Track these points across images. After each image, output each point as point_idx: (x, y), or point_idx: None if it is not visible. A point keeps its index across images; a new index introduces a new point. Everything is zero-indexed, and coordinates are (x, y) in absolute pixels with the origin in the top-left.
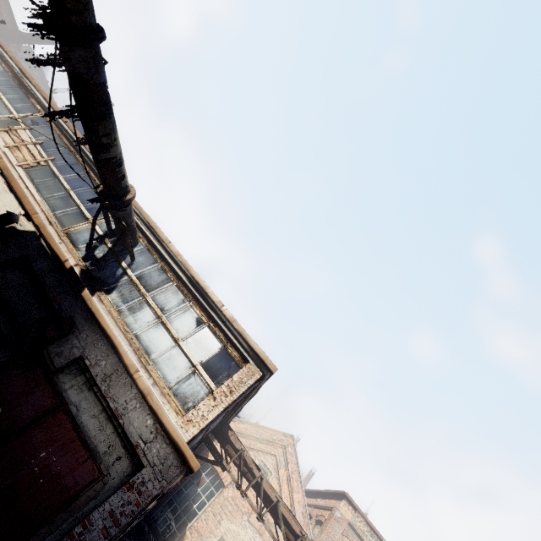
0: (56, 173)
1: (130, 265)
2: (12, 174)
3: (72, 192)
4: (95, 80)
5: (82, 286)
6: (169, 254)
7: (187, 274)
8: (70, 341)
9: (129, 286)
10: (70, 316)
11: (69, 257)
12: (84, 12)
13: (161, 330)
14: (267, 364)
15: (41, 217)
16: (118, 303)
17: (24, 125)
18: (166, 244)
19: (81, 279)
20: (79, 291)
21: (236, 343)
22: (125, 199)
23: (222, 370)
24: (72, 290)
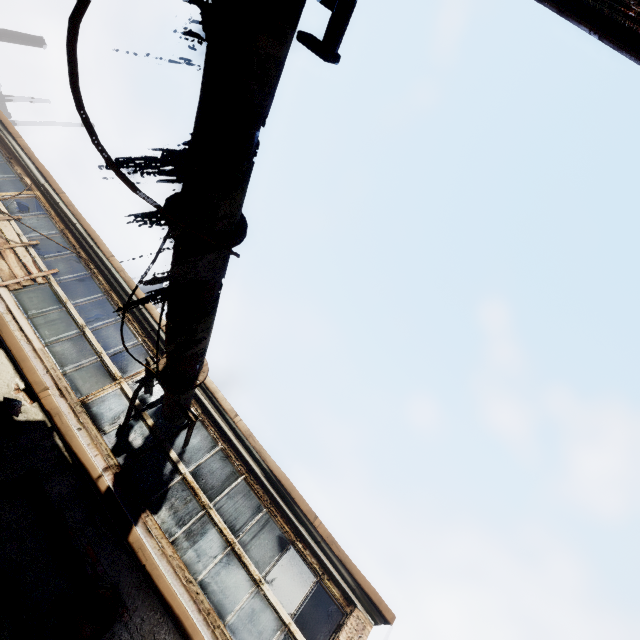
0: (61, 297)
1: (182, 453)
2: (1, 315)
3: (88, 330)
4: (217, 278)
5: (128, 524)
6: (236, 432)
7: (263, 466)
8: (117, 638)
9: (184, 494)
10: (113, 584)
11: (95, 454)
12: (237, 212)
13: (235, 567)
14: (382, 611)
15: (46, 383)
16: (171, 528)
17: (8, 212)
18: (231, 418)
19: (116, 494)
20: (123, 534)
21: (336, 576)
22: (197, 382)
23: (323, 625)
24: (110, 530)
